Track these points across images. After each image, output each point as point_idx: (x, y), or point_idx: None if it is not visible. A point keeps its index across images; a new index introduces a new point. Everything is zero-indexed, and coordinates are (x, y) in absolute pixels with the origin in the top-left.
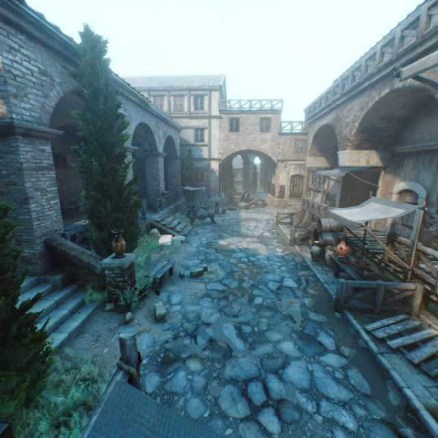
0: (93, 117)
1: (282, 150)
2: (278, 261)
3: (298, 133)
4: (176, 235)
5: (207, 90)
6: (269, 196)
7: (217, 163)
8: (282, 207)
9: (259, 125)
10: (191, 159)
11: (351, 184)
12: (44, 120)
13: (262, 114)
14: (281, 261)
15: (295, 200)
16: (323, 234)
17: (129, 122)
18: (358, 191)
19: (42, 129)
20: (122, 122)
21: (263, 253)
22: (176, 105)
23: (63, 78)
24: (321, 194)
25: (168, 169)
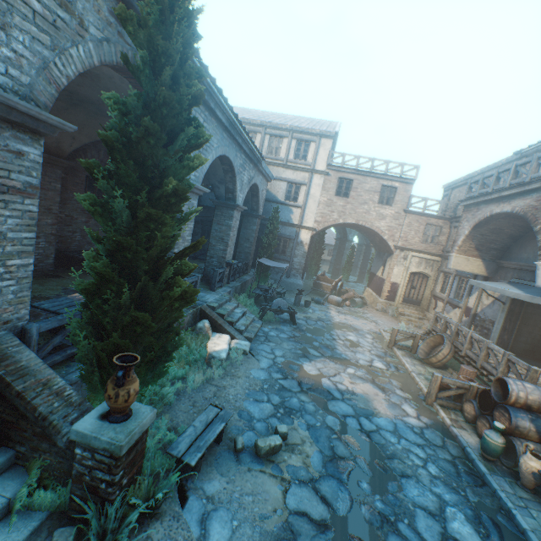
0: (140, 108)
1: (405, 234)
2: (416, 443)
3: (433, 215)
4: (237, 337)
5: (317, 135)
6: (371, 292)
7: (310, 233)
8: (389, 314)
9: (379, 194)
10: (276, 221)
11: (522, 310)
12: (41, 95)
13: (386, 180)
14: (422, 443)
15: (411, 307)
16: (511, 411)
17: (208, 136)
18: (532, 324)
19: (22, 105)
20: (195, 133)
21: (382, 412)
22: (271, 147)
23: (107, 33)
24: (461, 311)
25: (241, 228)
